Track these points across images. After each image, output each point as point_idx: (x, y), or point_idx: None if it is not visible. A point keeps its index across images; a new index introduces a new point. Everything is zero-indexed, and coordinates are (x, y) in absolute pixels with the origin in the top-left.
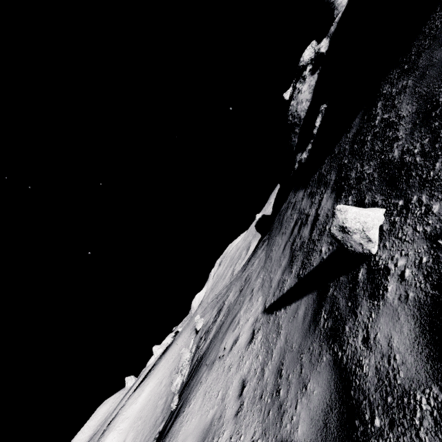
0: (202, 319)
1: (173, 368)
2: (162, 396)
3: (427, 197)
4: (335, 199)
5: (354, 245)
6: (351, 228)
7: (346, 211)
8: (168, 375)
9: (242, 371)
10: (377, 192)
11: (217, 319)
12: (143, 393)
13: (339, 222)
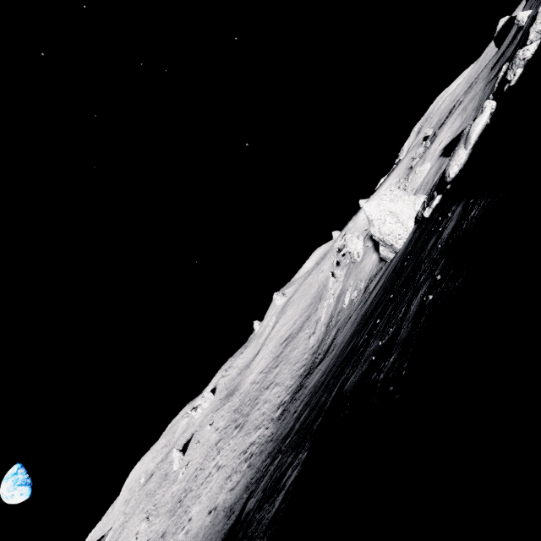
0: (431, 129)
1: (407, 165)
2: (402, 177)
3: (537, 6)
4: (534, 4)
5: (519, 25)
6: (519, 20)
7: (519, 14)
8: (404, 169)
9: (473, 96)
10: (538, 2)
11: (449, 115)
12: (383, 189)
13: (517, 19)
